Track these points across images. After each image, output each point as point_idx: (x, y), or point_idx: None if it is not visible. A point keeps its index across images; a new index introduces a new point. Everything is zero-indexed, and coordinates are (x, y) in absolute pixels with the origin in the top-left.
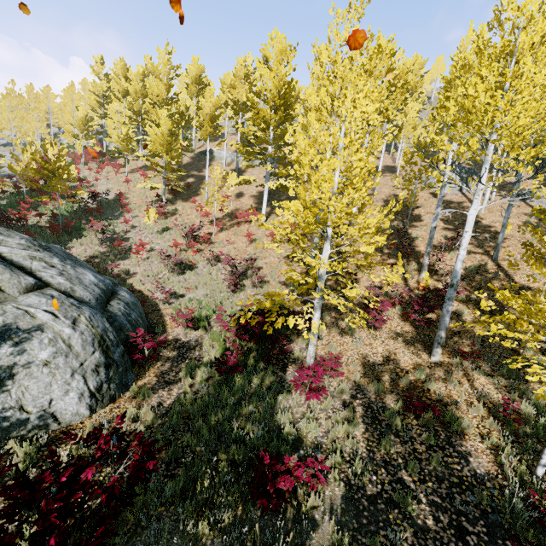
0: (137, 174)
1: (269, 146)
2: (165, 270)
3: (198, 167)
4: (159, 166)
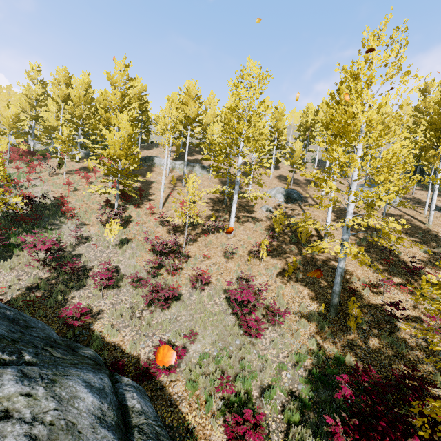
0: (76, 176)
1: (239, 158)
2: (141, 303)
3: (141, 172)
4: (116, 171)
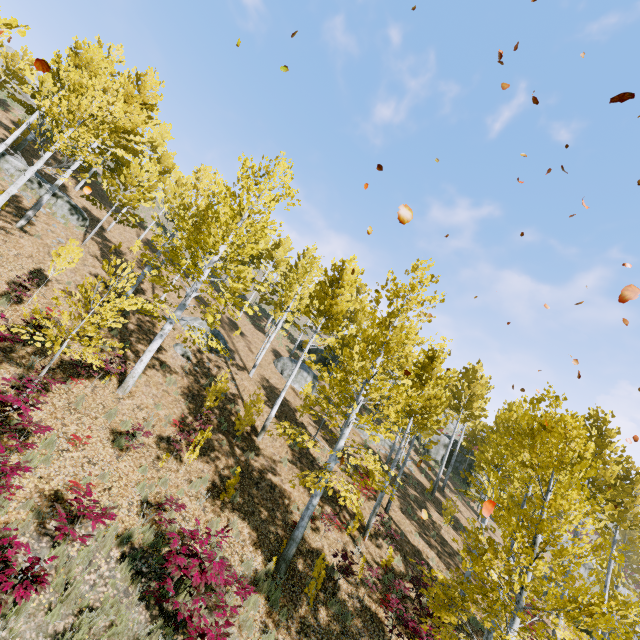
0: None
1: (205, 271)
2: None
3: None
4: None
